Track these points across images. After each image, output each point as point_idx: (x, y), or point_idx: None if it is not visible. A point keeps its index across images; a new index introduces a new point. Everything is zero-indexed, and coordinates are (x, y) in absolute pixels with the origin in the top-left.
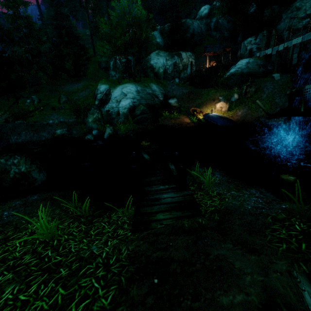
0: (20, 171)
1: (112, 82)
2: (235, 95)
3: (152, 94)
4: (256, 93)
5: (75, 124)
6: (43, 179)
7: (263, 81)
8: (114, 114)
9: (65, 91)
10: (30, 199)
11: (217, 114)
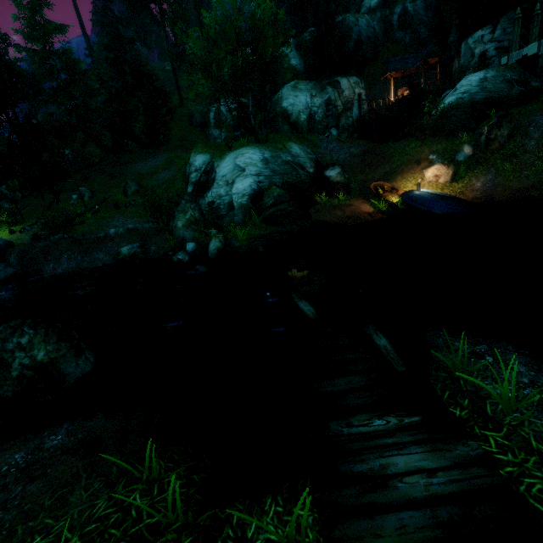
0: (33, 363)
1: (215, 149)
2: (465, 149)
3: (293, 163)
4: (511, 138)
5: (154, 234)
6: (86, 370)
7: (525, 112)
8: (223, 208)
9: (135, 172)
10: (46, 446)
11: (431, 192)
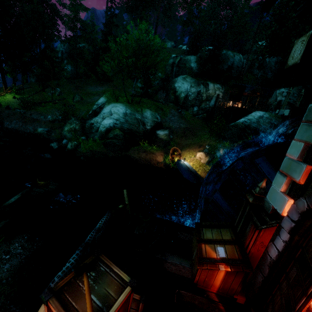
0: None
1: (113, 97)
2: (221, 150)
3: (140, 120)
4: None
5: (57, 127)
6: None
7: None
8: (94, 129)
9: (87, 91)
10: None
11: (188, 165)
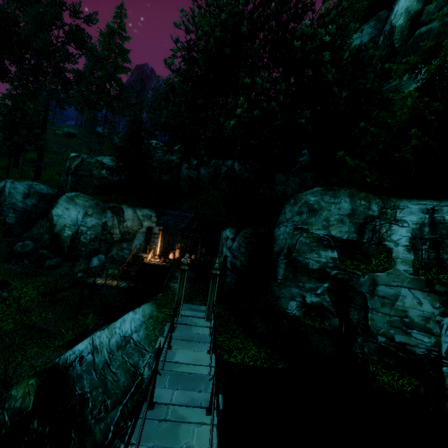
0: None
1: None
2: None
3: None
4: None
5: None
6: None
7: None
8: None
9: None
10: None
11: None
